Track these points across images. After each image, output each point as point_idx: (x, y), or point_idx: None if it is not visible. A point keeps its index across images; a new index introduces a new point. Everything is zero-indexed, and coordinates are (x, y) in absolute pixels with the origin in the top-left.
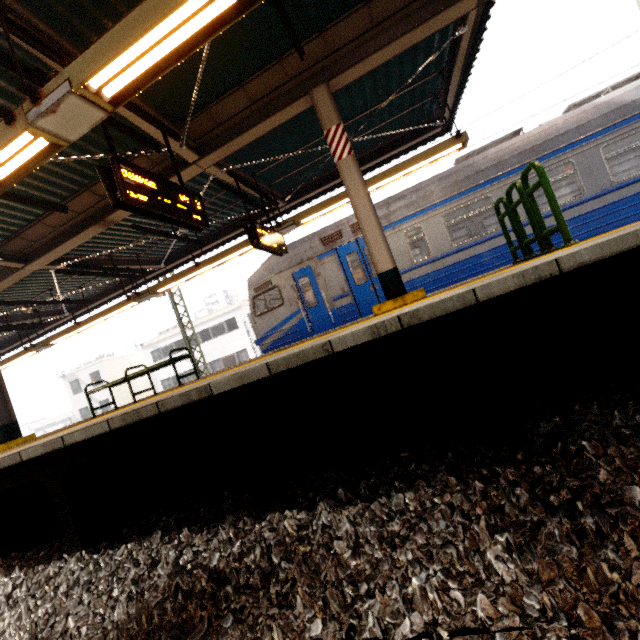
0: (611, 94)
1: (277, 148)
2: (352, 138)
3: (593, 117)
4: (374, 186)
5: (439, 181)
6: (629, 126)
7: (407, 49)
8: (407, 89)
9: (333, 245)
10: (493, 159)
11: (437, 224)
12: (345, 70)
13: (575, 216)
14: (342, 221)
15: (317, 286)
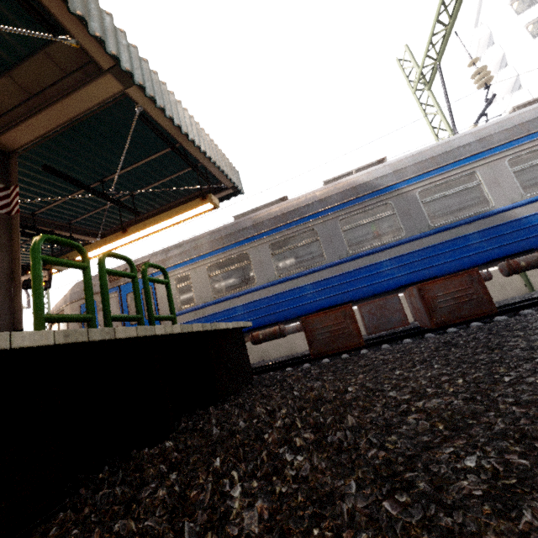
0: (352, 175)
1: (44, 193)
2: (136, 190)
3: (333, 193)
4: (142, 234)
5: (210, 234)
6: (362, 203)
7: (74, 118)
8: (156, 155)
9: (117, 283)
10: (254, 220)
11: (203, 274)
12: (7, 130)
13: (317, 281)
14: (133, 261)
15: (98, 321)
